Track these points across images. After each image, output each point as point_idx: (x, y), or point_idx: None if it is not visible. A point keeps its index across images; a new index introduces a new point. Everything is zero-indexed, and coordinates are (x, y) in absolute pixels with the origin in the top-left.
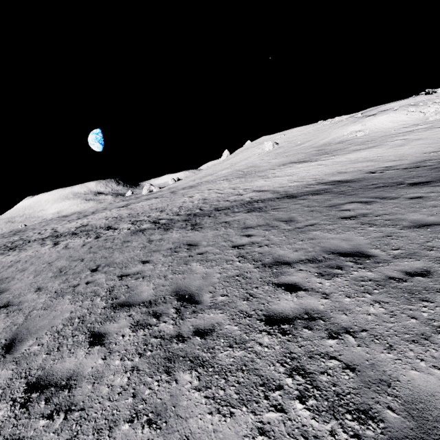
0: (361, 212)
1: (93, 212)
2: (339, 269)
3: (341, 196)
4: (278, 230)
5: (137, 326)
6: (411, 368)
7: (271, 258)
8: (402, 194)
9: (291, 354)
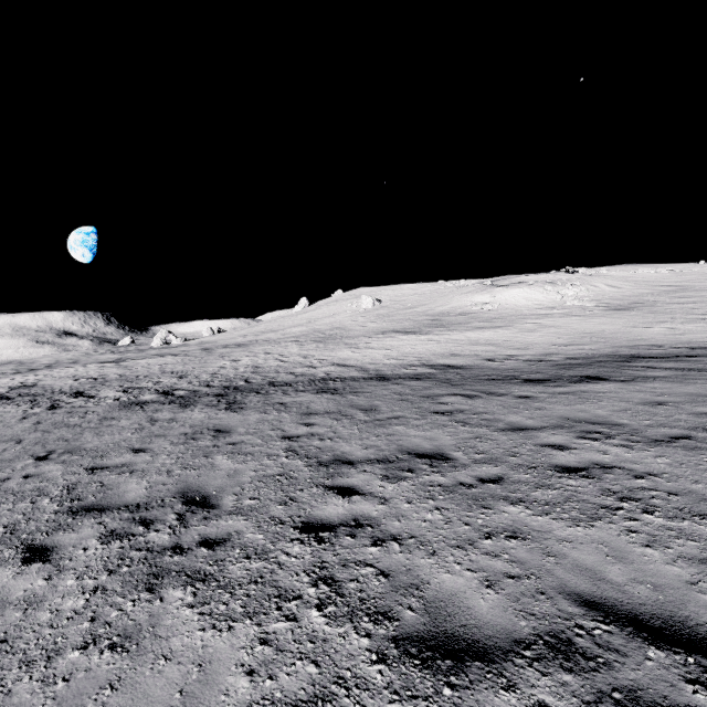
0: (459, 407)
1: (50, 364)
2: (409, 472)
3: (444, 386)
4: (352, 421)
5: (110, 537)
6: (446, 571)
7: (332, 455)
8: (512, 391)
9: (322, 563)
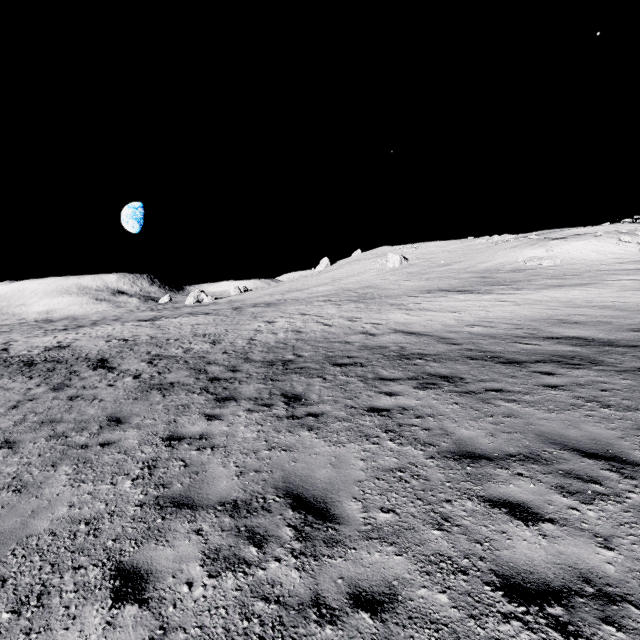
0: None
1: (96, 321)
2: None
3: None
4: (635, 512)
5: None
6: None
7: None
8: None
9: None
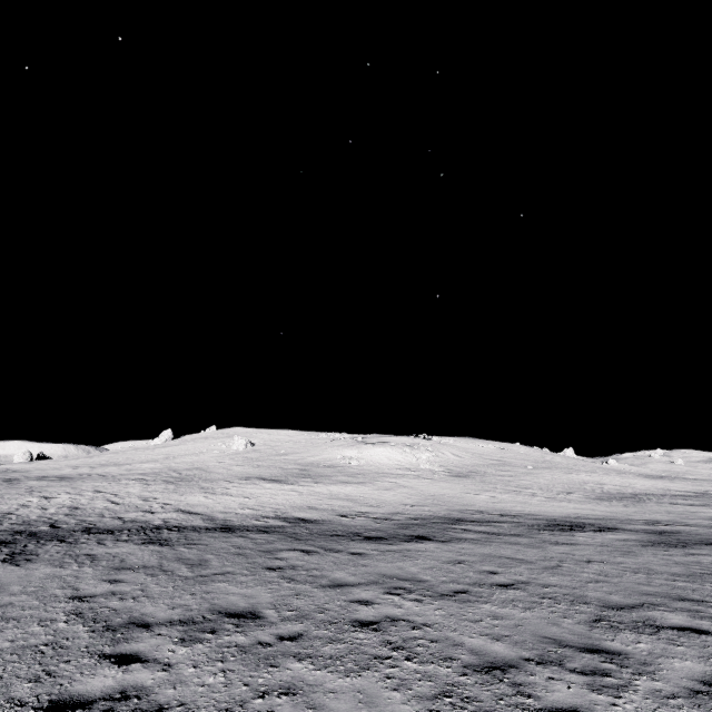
0: (294, 562)
1: None
2: (211, 633)
3: (288, 540)
4: (170, 577)
5: None
6: None
7: (128, 617)
8: (349, 548)
9: None
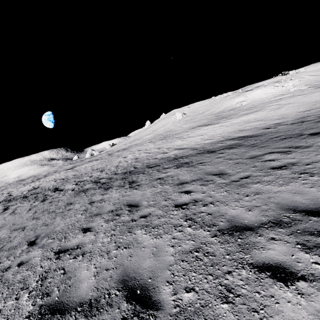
0: (286, 161)
1: (46, 175)
2: None
3: (255, 149)
4: (215, 185)
5: None
6: None
7: (225, 220)
8: (312, 143)
9: None
